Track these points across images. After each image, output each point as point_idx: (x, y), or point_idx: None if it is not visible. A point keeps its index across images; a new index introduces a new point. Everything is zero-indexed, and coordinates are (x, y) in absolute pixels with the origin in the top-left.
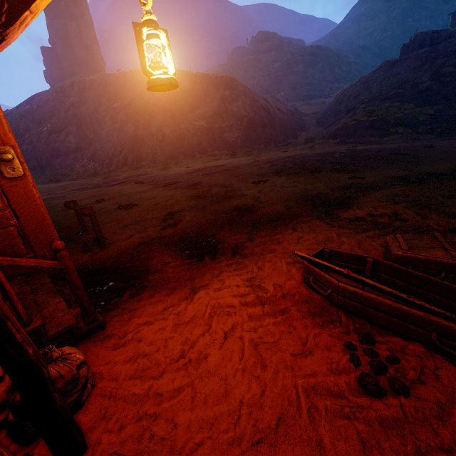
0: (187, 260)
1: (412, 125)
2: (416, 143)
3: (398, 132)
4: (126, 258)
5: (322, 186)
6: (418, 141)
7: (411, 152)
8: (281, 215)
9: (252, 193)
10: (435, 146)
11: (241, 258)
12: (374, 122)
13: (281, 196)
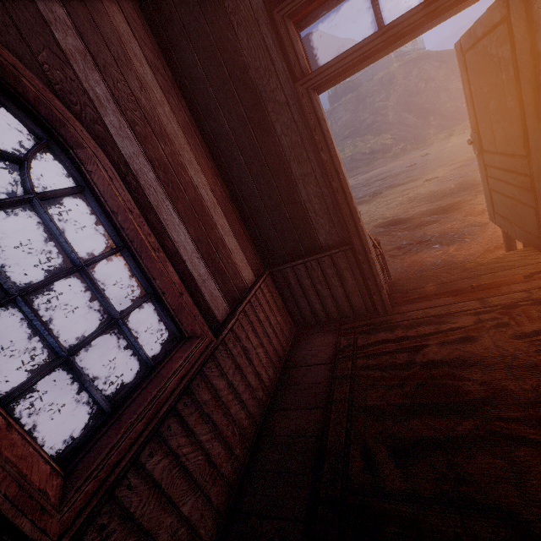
0: (455, 244)
1: (385, 150)
2: (406, 158)
3: (378, 157)
4: (393, 274)
5: (422, 190)
6: (404, 157)
7: (421, 161)
8: (440, 208)
9: (365, 220)
10: (428, 153)
11: (491, 223)
12: (353, 157)
13: (399, 208)
